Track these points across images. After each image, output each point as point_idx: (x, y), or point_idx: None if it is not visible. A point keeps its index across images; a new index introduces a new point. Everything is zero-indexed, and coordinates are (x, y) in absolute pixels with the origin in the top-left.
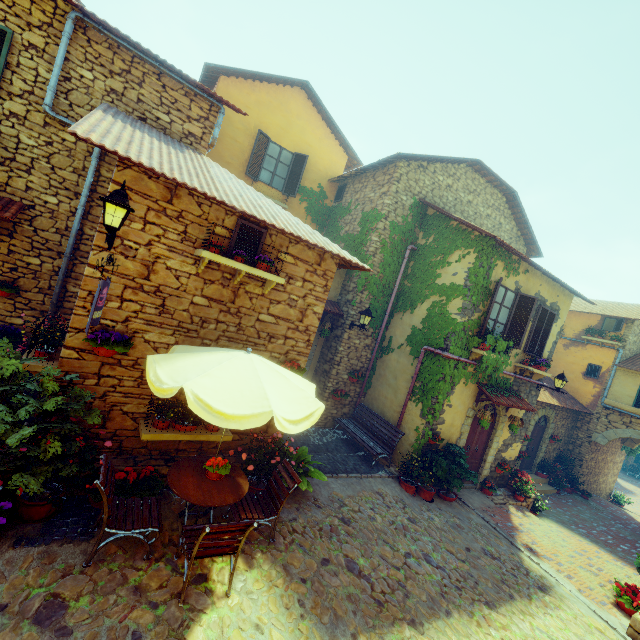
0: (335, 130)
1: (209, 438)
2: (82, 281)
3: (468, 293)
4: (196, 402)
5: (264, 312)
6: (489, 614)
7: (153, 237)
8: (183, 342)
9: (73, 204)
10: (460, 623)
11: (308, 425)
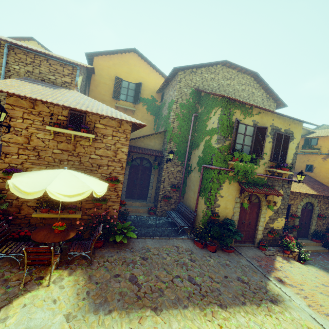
0: (154, 67)
1: (68, 216)
2: None
3: (219, 131)
4: (14, 188)
5: (93, 154)
6: (218, 310)
7: (28, 125)
8: None
9: None
10: (191, 313)
11: (80, 198)
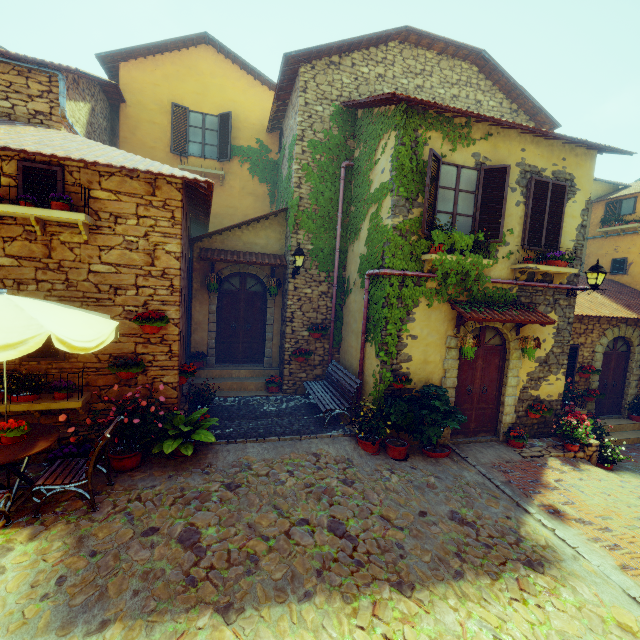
0: (255, 74)
1: (50, 406)
2: None
3: (394, 186)
4: None
5: (96, 262)
6: (389, 599)
7: None
8: None
9: None
10: (317, 610)
11: (13, 355)
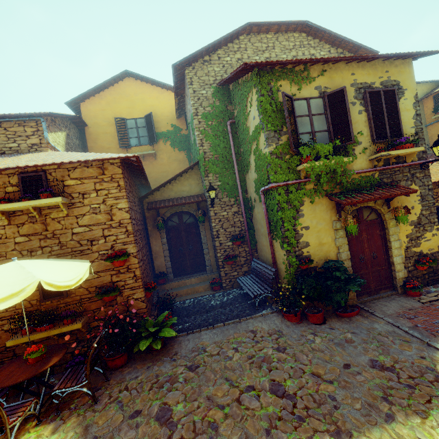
0: (161, 85)
1: (61, 330)
2: None
3: (263, 125)
4: None
5: (76, 226)
6: None
7: None
8: None
9: None
10: None
11: (16, 301)
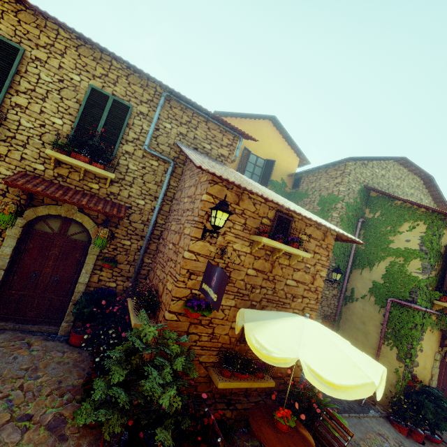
0: (292, 143)
1: (260, 385)
2: (183, 262)
3: (425, 256)
4: (309, 372)
5: (289, 278)
6: None
7: (226, 228)
8: (239, 304)
9: (153, 204)
10: None
11: (382, 389)
